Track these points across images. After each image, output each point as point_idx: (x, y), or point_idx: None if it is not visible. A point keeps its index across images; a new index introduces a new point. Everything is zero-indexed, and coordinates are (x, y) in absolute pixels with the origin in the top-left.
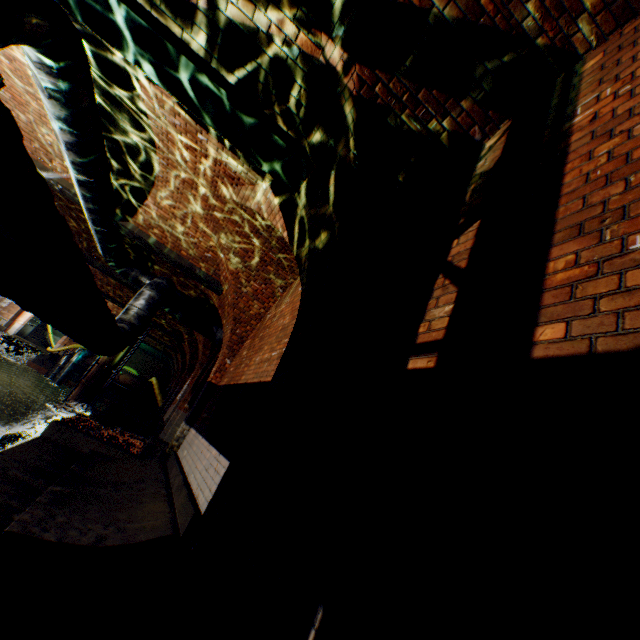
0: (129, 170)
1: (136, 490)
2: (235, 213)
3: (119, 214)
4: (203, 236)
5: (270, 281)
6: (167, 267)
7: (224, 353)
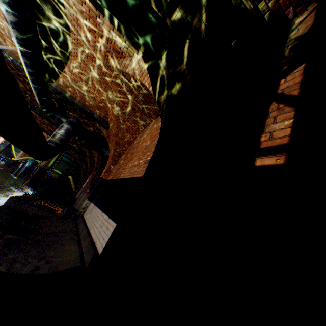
0: (53, 48)
1: (59, 237)
2: (118, 78)
3: (48, 77)
4: (98, 93)
5: (137, 122)
6: (77, 113)
7: (110, 162)
